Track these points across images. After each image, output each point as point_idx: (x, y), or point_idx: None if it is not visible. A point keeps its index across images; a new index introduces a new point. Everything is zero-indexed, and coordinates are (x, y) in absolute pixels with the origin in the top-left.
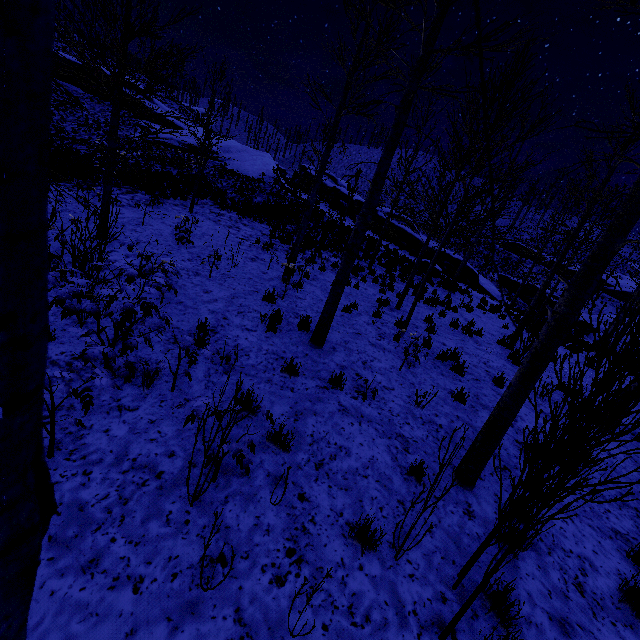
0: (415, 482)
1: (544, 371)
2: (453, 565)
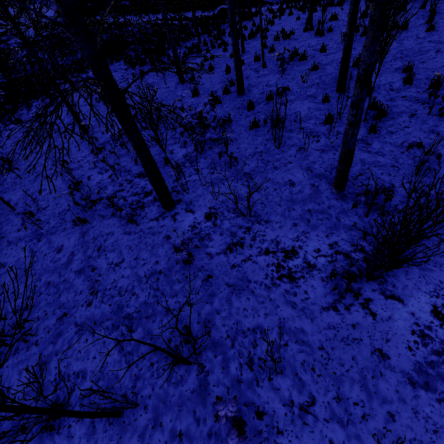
0: (327, 103)
1: (336, 29)
2: None
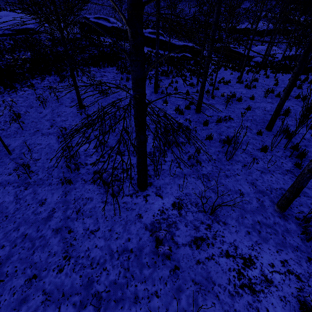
0: (260, 135)
1: (257, 87)
2: (281, 146)
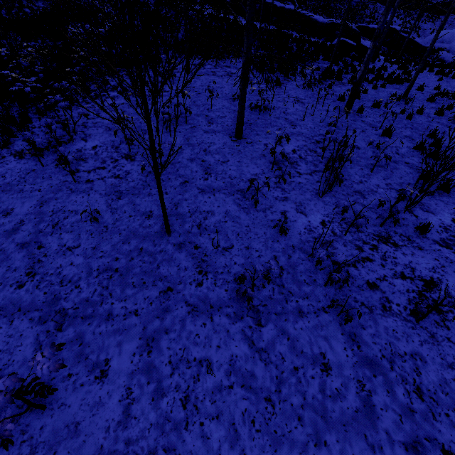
0: None
1: None
2: None
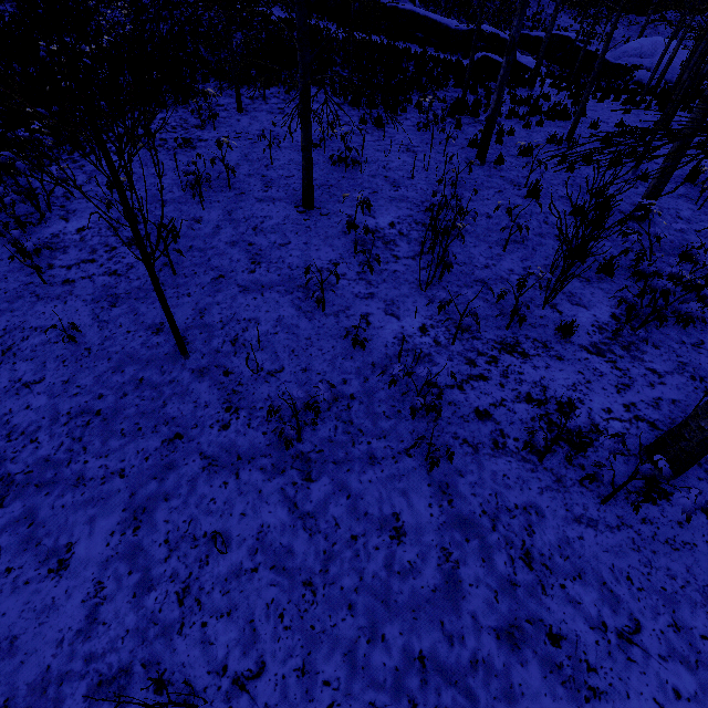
0: None
1: None
2: None
